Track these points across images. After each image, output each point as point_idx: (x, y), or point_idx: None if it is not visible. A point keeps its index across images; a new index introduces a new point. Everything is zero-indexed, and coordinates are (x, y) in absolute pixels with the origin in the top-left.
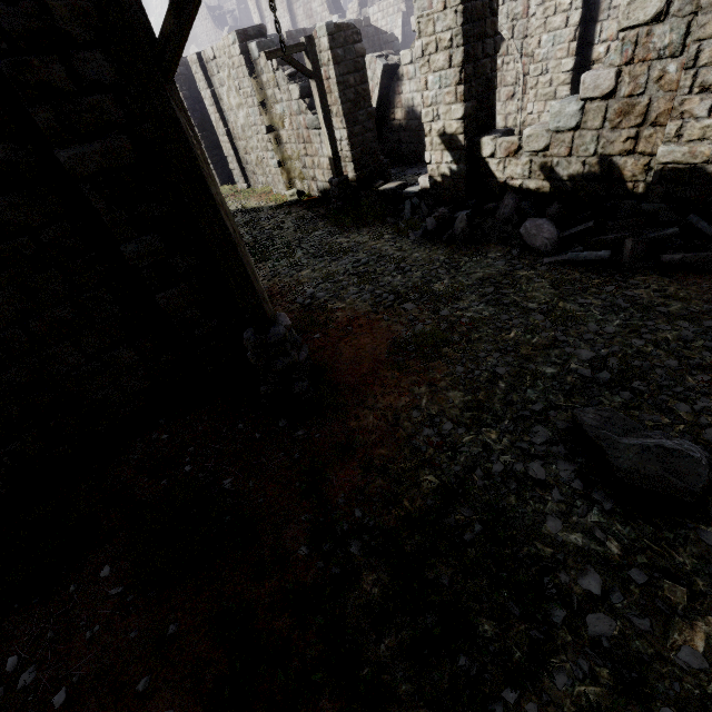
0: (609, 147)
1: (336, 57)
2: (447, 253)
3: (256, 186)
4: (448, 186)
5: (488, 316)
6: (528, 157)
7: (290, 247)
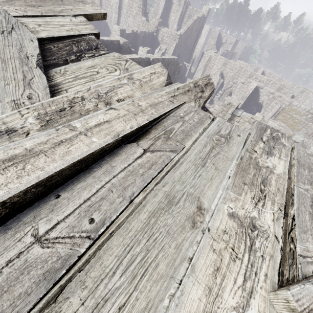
0: None
1: None
2: None
3: None
4: None
5: None
6: None
7: None
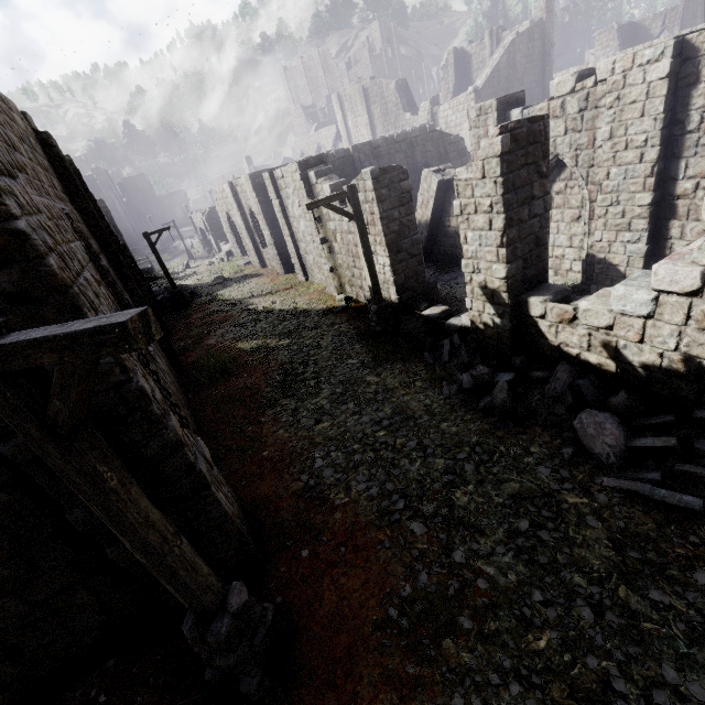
0: (696, 348)
1: (380, 196)
2: (481, 430)
3: (313, 280)
4: (492, 335)
5: (515, 583)
6: (587, 330)
7: (317, 384)
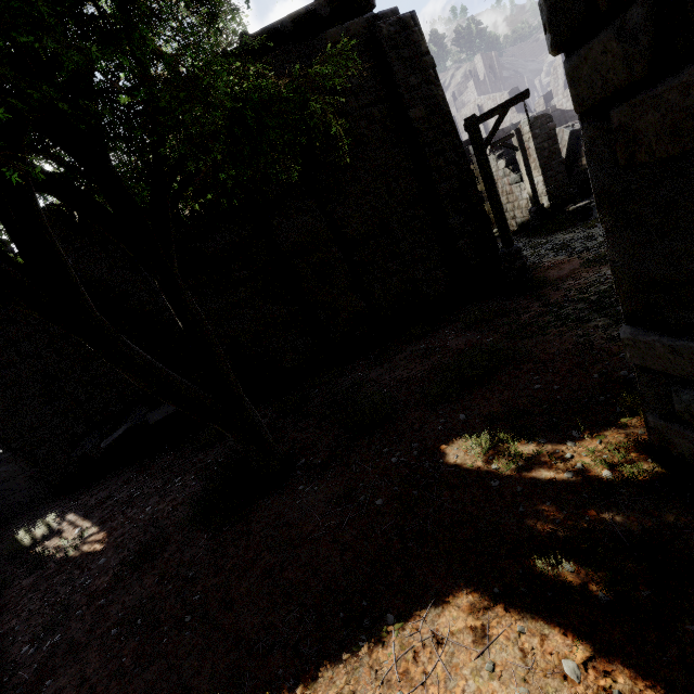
0: None
1: (534, 135)
2: None
3: None
4: None
5: None
6: None
7: None
